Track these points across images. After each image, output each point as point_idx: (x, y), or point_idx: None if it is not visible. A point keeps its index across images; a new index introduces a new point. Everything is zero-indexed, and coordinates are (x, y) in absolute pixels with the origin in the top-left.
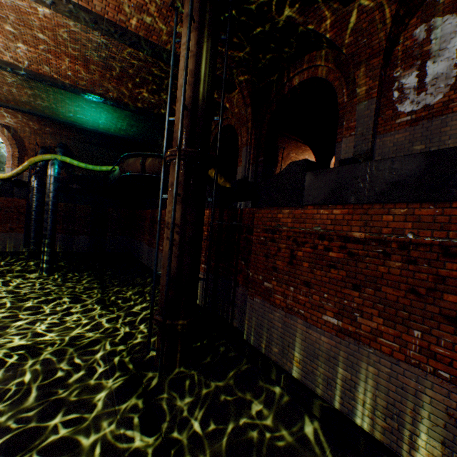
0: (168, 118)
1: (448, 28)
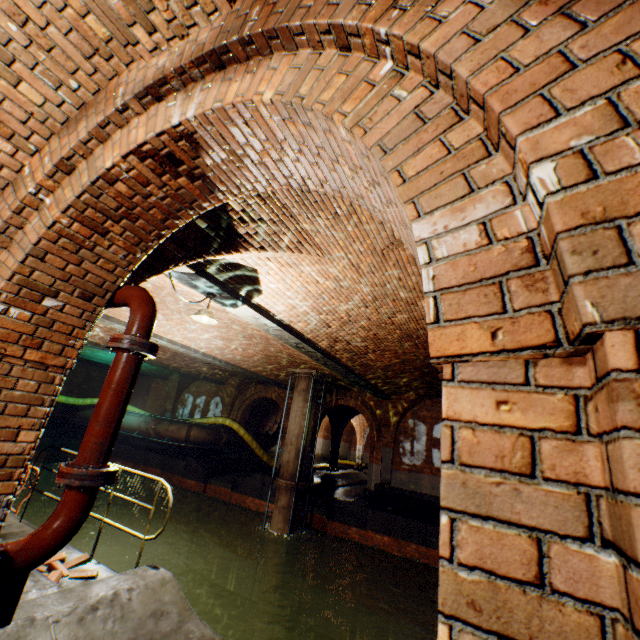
0: (278, 449)
1: (421, 428)
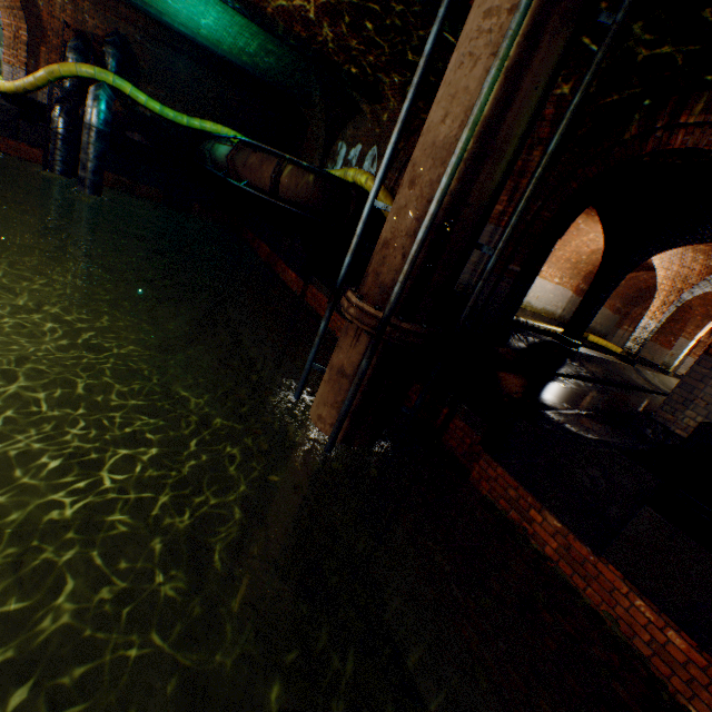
0: (372, 200)
1: None
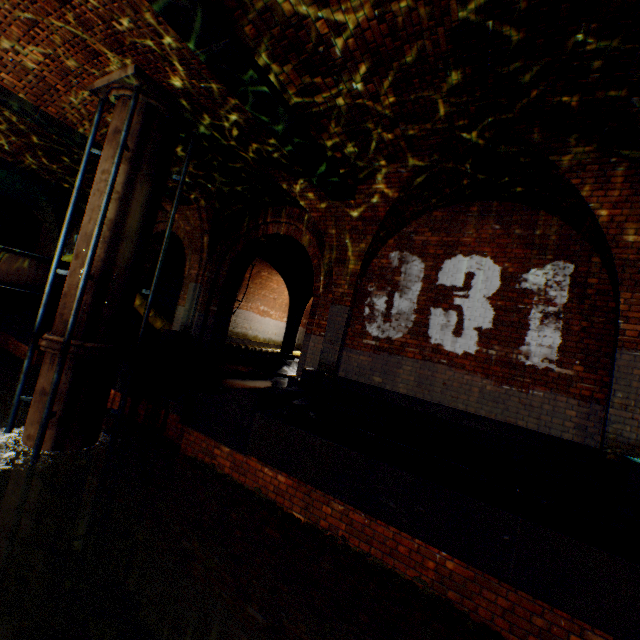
0: (55, 269)
1: (415, 269)
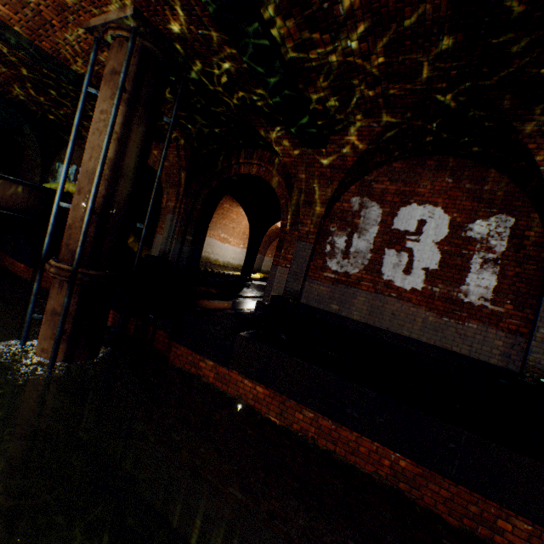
0: (58, 202)
1: (373, 214)
